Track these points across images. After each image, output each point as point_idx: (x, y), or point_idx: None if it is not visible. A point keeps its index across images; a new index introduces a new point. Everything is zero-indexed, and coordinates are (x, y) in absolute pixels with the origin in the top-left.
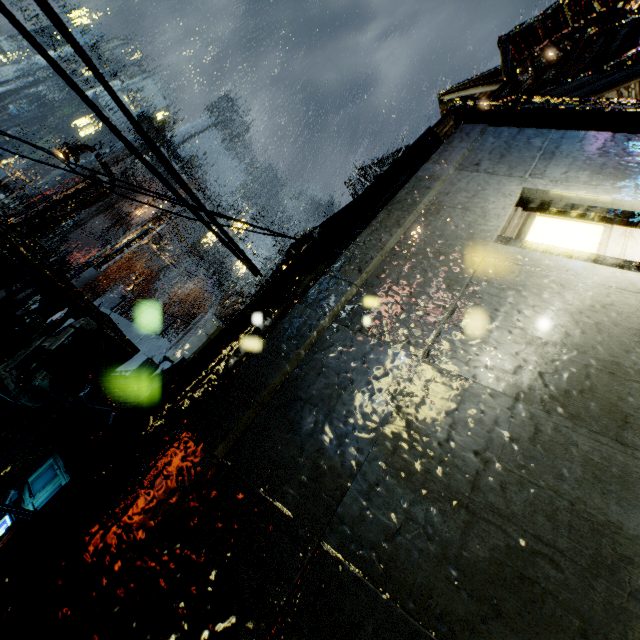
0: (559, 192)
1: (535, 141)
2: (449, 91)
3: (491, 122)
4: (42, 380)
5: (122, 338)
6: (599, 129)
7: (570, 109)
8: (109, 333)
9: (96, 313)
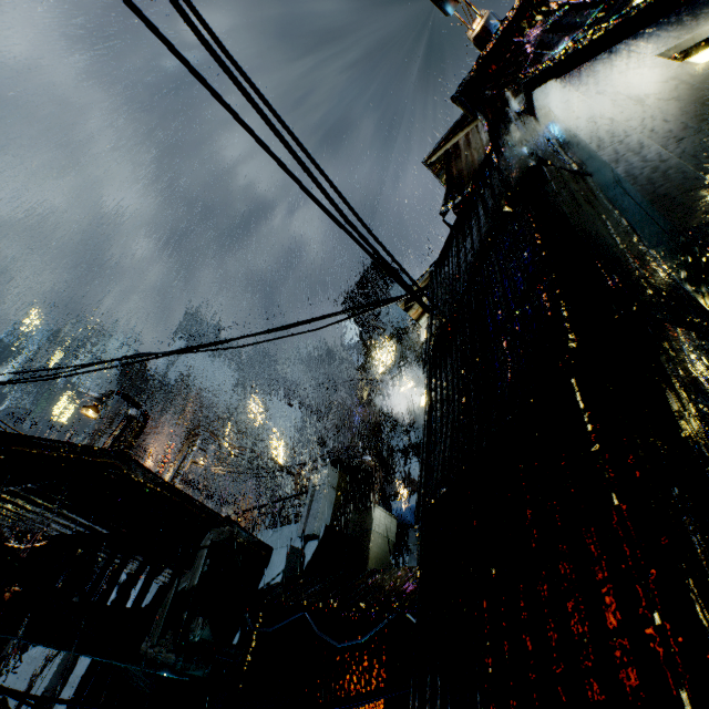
0: (689, 38)
1: (611, 55)
2: (433, 153)
3: (557, 75)
4: (202, 629)
5: (251, 541)
6: (649, 23)
7: (622, 21)
8: (238, 540)
9: (218, 520)
